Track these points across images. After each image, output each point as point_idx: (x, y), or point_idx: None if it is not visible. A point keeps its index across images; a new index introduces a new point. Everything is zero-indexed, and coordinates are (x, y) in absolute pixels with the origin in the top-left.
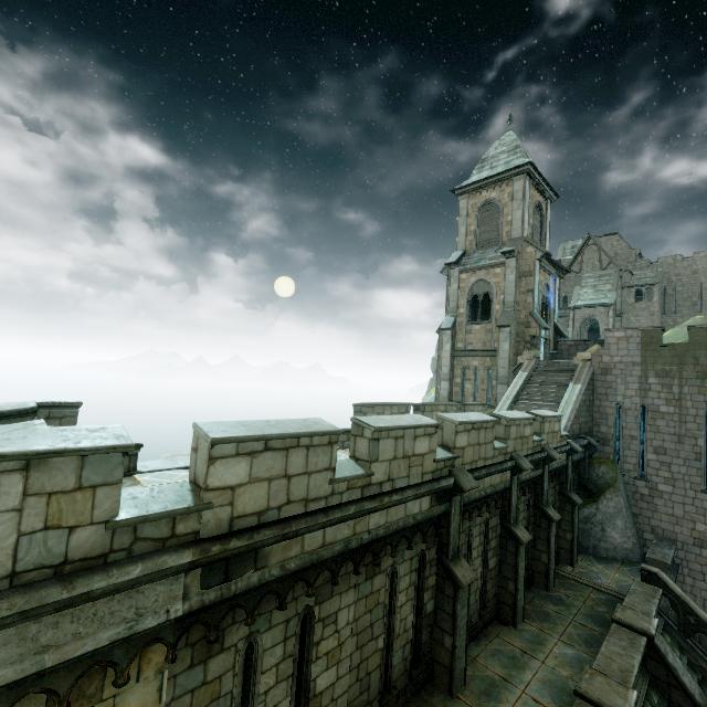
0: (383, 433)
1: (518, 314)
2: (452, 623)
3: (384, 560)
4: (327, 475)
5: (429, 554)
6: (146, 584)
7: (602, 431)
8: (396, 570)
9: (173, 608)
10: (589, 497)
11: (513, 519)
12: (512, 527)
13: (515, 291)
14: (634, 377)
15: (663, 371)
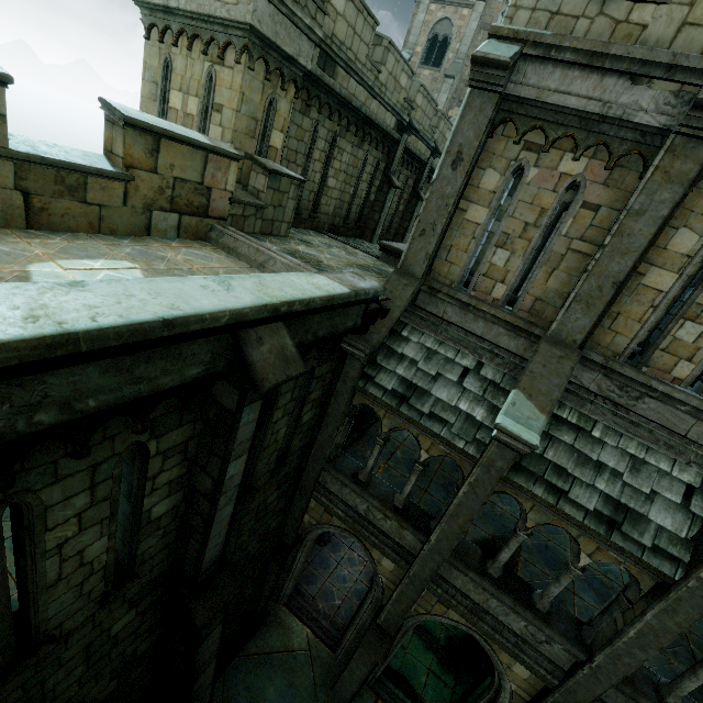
0: (392, 49)
1: (464, 69)
2: (382, 207)
3: (366, 144)
4: (366, 50)
5: (381, 165)
6: (304, 38)
7: None
8: (367, 157)
9: (309, 63)
10: None
11: (420, 187)
12: (418, 190)
13: (471, 42)
14: None
15: None
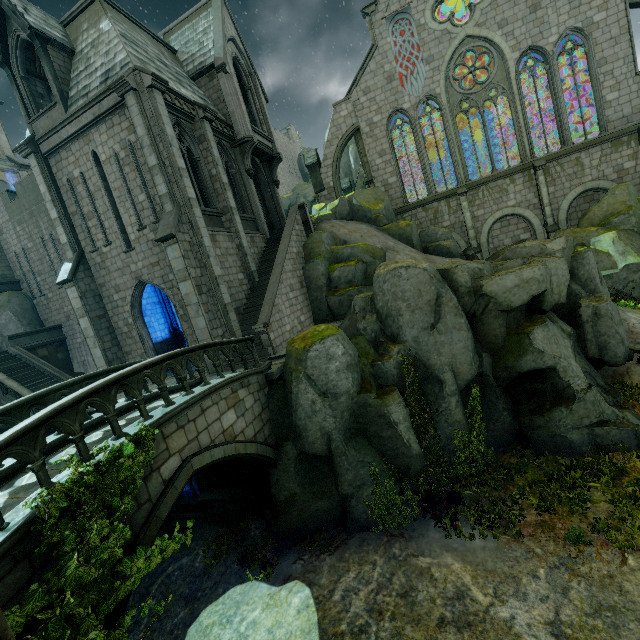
0: None
1: None
2: None
3: None
4: None
5: None
6: None
7: (18, 274)
8: None
9: None
10: None
11: None
12: None
13: None
14: (12, 230)
15: (19, 220)
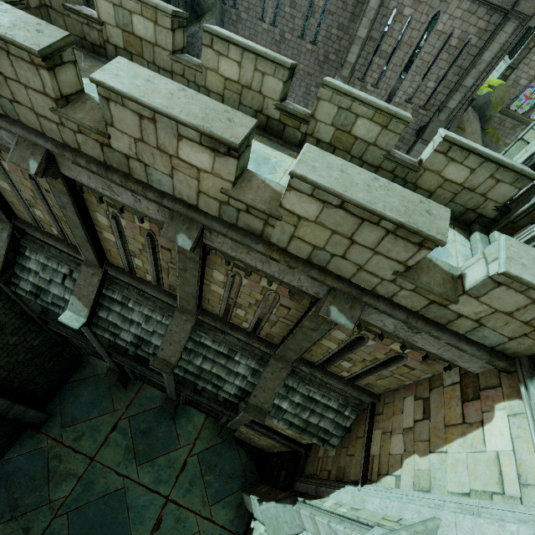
0: None
1: None
2: None
3: None
4: None
5: None
6: None
7: None
8: None
9: None
10: (197, 19)
11: None
12: None
13: None
14: None
15: None
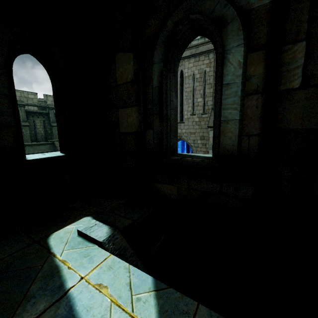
0: None
1: None
2: None
3: None
4: None
5: None
6: None
7: None
8: None
9: None
10: None
11: (23, 120)
12: (21, 122)
13: None
14: None
15: None
